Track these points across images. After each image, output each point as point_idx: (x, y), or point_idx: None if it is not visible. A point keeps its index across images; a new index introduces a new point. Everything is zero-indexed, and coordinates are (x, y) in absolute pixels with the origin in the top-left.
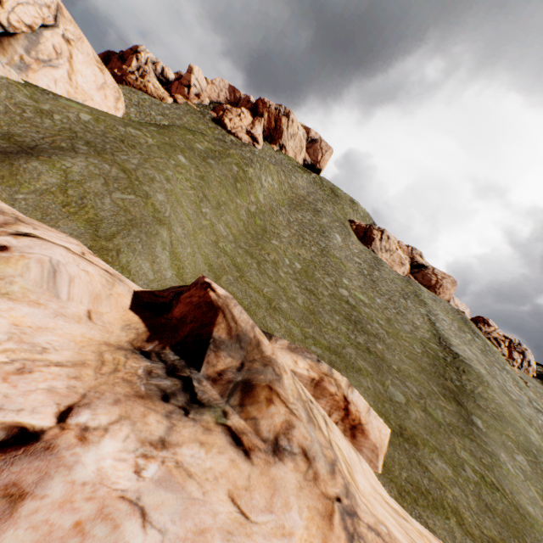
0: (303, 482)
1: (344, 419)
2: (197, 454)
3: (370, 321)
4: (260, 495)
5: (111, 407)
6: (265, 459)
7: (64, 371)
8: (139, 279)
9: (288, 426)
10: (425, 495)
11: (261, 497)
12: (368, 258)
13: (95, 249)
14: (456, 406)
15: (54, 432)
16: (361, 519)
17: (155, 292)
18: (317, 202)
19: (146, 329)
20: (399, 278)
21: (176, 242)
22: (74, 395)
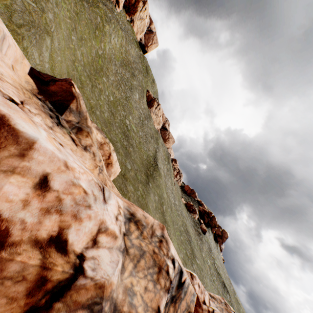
0: (91, 159)
1: (107, 160)
2: (62, 137)
3: (132, 139)
4: (79, 154)
5: (35, 109)
6: (82, 149)
7: (14, 88)
8: (31, 60)
9: (91, 145)
10: (122, 191)
11: (79, 154)
12: (146, 113)
13: (9, 28)
14: (147, 178)
15: (21, 106)
16: (104, 172)
17: (40, 72)
18: (136, 70)
19: (37, 88)
20: (154, 129)
21: (54, 50)
22: (21, 98)
